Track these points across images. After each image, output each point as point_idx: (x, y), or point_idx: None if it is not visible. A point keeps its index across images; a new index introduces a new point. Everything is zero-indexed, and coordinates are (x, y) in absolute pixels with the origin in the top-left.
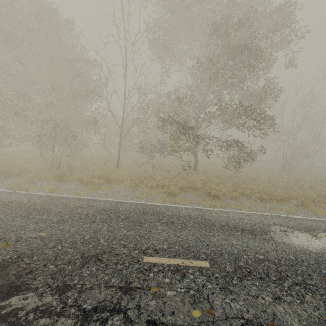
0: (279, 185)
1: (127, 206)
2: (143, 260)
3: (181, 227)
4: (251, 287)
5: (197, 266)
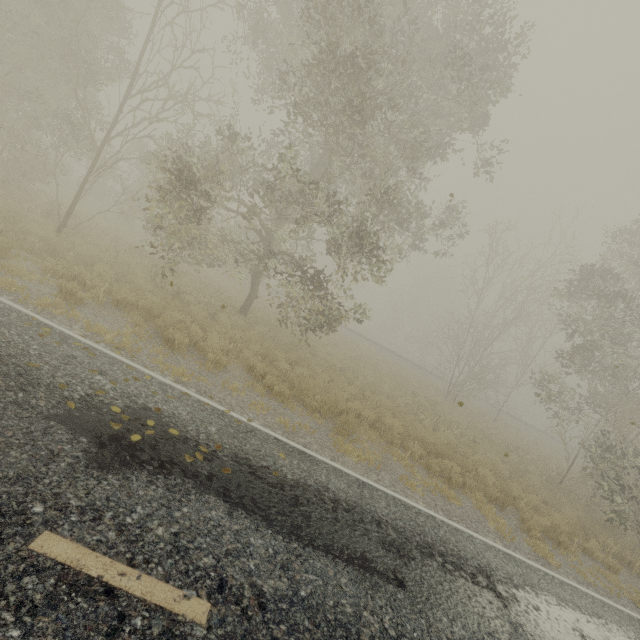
0: (370, 396)
1: None
2: None
3: None
4: None
5: None
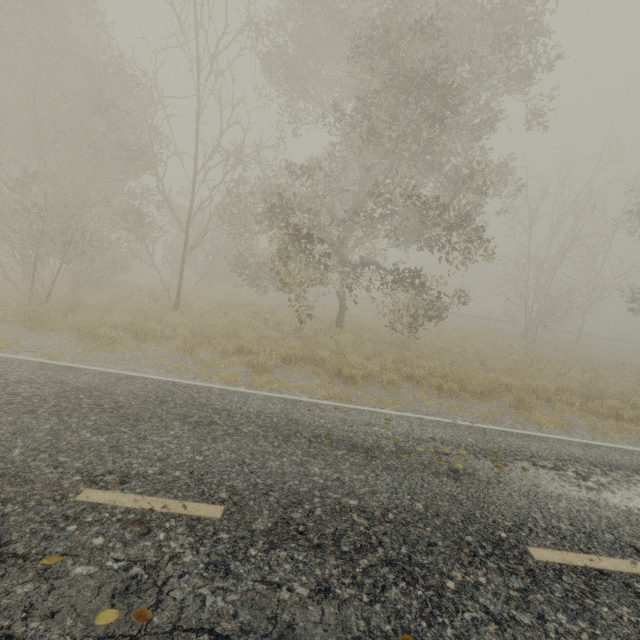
0: (494, 364)
1: (138, 385)
2: (78, 495)
3: (220, 434)
4: (282, 564)
5: (192, 514)
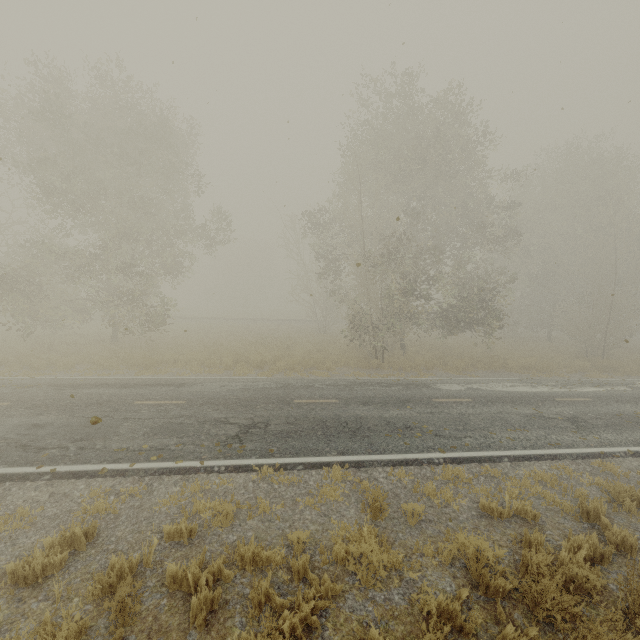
0: (200, 350)
1: None
2: None
3: None
4: None
5: None
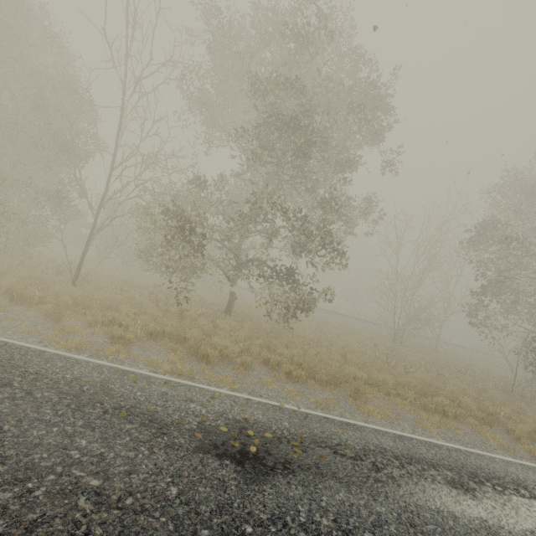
0: (352, 358)
1: None
2: None
3: (2, 397)
4: None
5: None
